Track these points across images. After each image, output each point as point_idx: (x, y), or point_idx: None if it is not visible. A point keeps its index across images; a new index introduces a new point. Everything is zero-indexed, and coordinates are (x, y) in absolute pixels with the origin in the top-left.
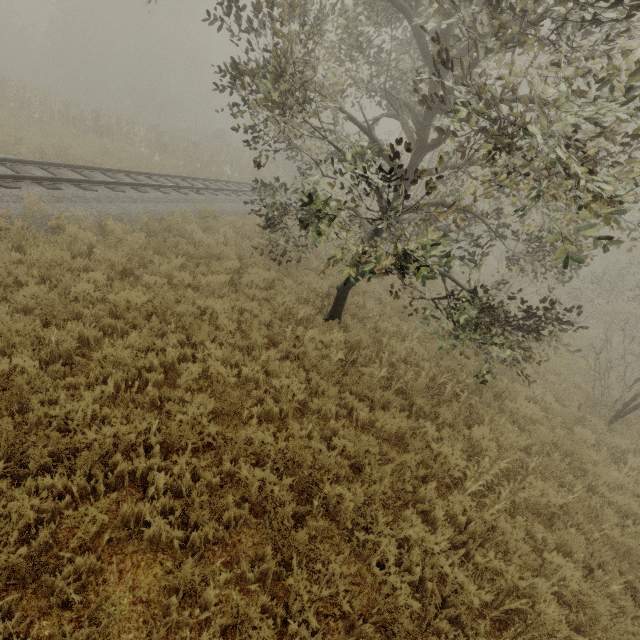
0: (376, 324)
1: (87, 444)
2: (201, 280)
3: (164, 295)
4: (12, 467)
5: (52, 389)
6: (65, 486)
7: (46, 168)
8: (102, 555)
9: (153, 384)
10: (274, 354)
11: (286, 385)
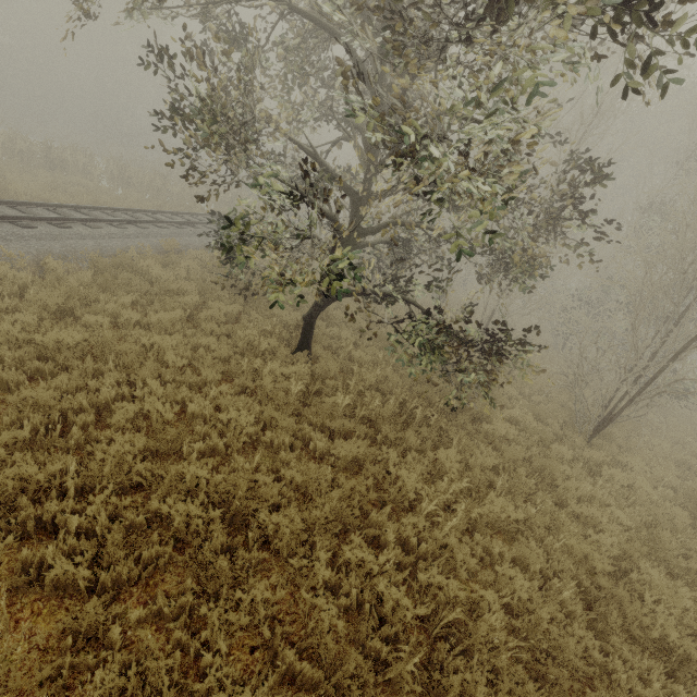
0: (350, 354)
1: None
2: (152, 317)
3: (101, 333)
4: None
5: None
6: None
7: None
8: None
9: (81, 427)
10: (226, 389)
11: (234, 419)
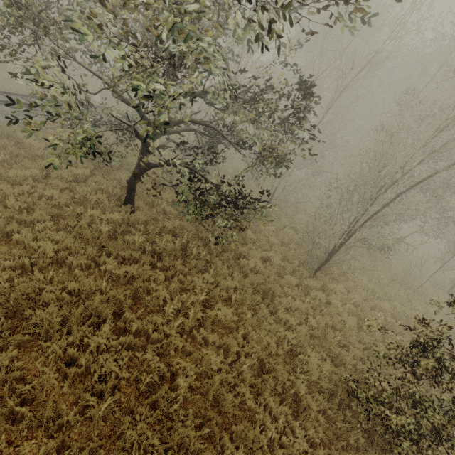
0: (165, 209)
1: None
2: (11, 172)
3: None
4: None
5: None
6: None
7: None
8: None
9: None
10: (50, 226)
11: (43, 246)
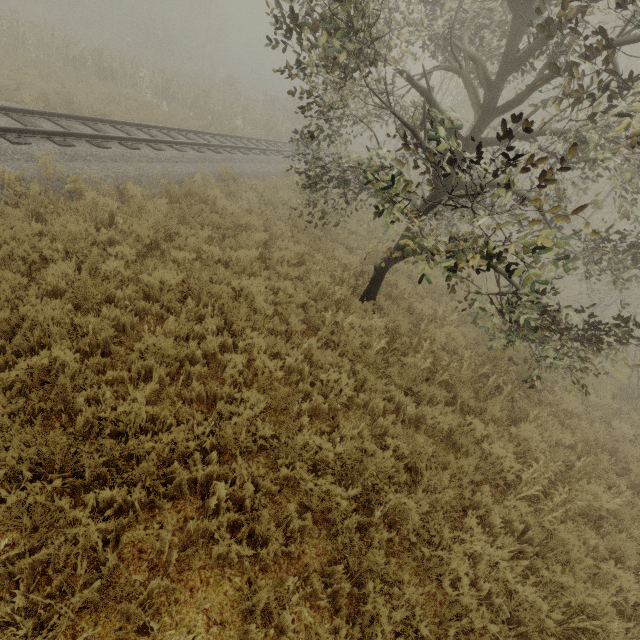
0: (410, 306)
1: (144, 452)
2: (231, 255)
3: (199, 275)
4: (68, 478)
5: (96, 385)
6: (125, 498)
7: (54, 120)
8: (170, 572)
9: (197, 376)
10: (315, 342)
11: (333, 379)
